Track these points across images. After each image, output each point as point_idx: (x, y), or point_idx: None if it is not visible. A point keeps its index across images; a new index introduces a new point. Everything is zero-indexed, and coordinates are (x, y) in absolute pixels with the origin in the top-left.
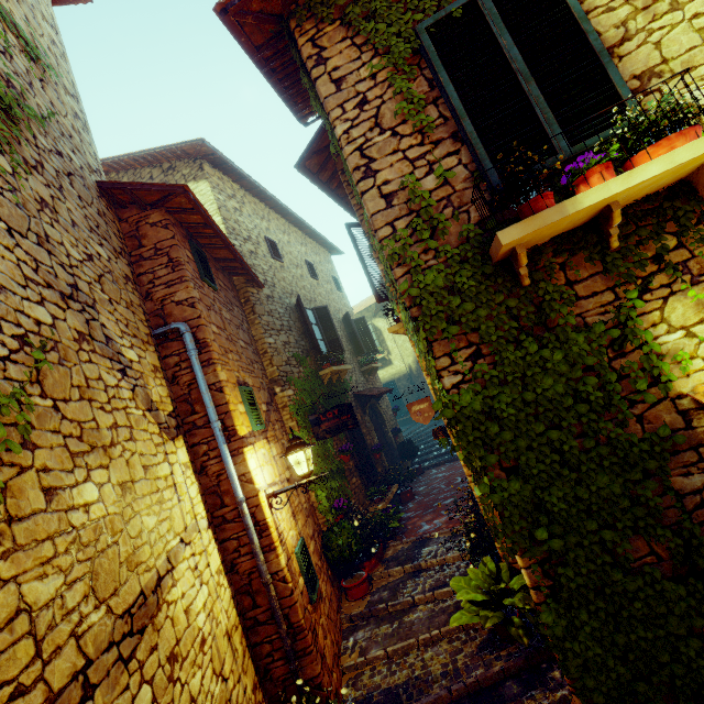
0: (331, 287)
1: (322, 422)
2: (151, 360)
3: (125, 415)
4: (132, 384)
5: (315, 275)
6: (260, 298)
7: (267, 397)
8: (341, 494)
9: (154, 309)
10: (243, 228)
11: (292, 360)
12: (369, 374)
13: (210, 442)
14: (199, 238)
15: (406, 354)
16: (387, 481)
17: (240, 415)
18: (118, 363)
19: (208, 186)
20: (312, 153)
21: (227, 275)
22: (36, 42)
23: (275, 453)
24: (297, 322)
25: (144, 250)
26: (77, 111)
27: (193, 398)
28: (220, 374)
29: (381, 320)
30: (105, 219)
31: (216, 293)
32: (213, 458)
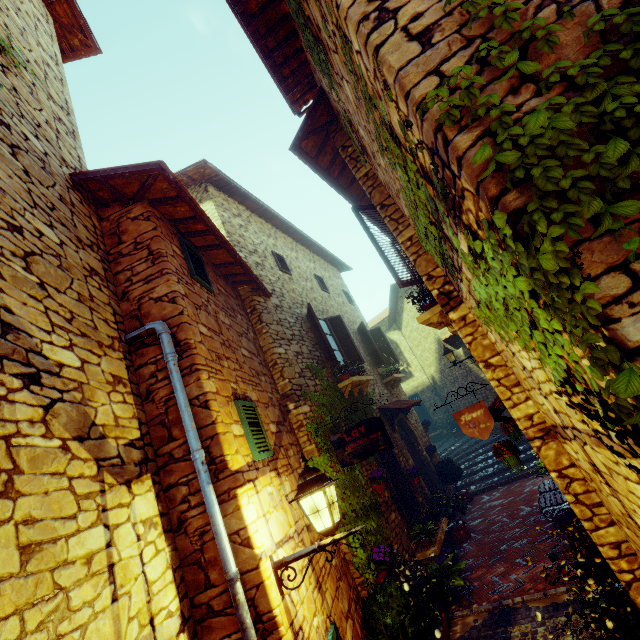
0: (343, 300)
1: (347, 444)
2: (110, 368)
3: (5, 449)
4: (50, 398)
5: (325, 288)
6: (267, 307)
7: (278, 415)
8: (379, 538)
9: (130, 310)
10: (249, 242)
11: (306, 371)
12: (391, 386)
13: (191, 482)
14: (192, 237)
15: (426, 365)
16: (433, 515)
17: (234, 439)
18: (22, 364)
19: (212, 205)
20: (308, 133)
21: (230, 284)
22: (15, 47)
23: (288, 490)
24: (310, 332)
25: (123, 246)
26: (63, 119)
27: (170, 419)
28: (205, 384)
29: (395, 333)
30: (71, 208)
31: (212, 295)
32: (195, 506)
